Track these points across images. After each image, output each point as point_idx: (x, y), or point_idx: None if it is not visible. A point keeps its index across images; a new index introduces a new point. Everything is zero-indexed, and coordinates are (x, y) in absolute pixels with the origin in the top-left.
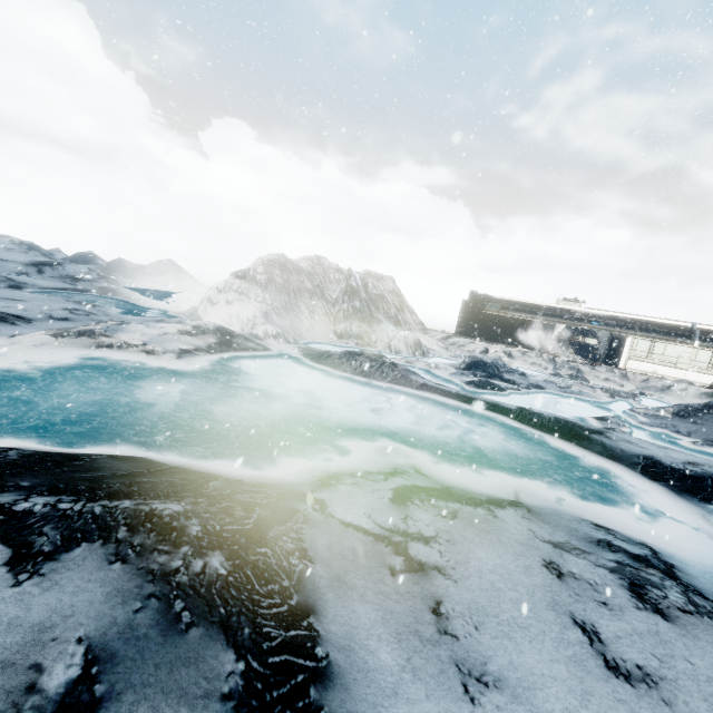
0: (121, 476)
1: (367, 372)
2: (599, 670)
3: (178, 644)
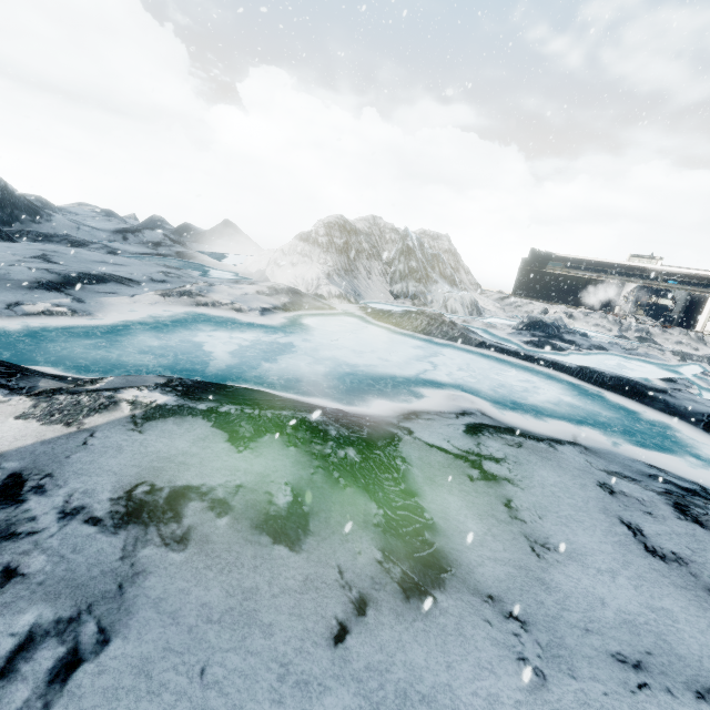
0: (262, 400)
1: (427, 330)
2: (640, 551)
3: (342, 494)
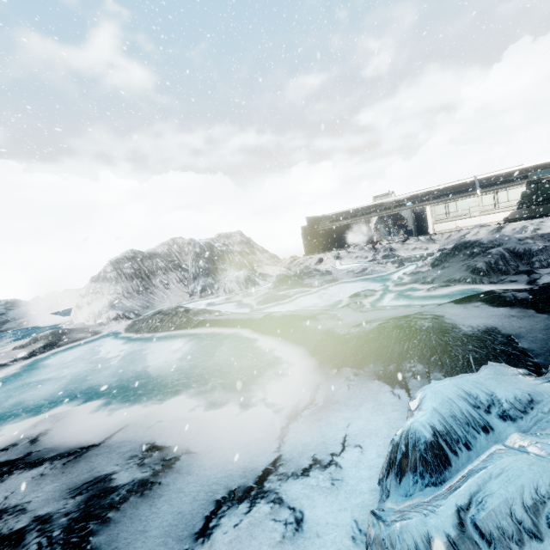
0: None
1: (158, 327)
2: None
3: None
